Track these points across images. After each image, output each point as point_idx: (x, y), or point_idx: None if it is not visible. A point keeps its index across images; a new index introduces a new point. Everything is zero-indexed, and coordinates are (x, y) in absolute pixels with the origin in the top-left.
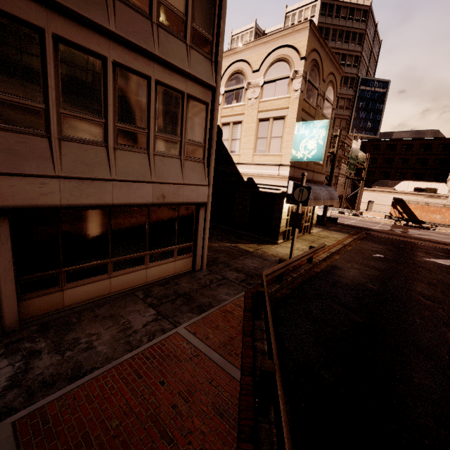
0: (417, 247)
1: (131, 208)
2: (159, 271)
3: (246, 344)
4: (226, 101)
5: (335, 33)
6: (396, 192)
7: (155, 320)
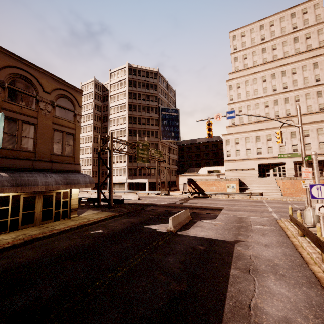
0: (162, 215)
1: None
2: None
3: None
4: None
5: (139, 84)
6: (197, 174)
7: None
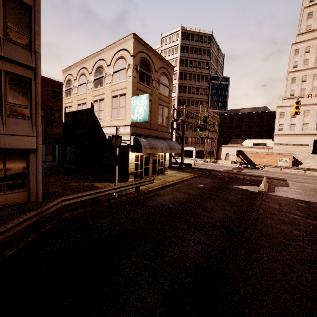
0: (236, 180)
1: None
2: None
3: None
4: (95, 86)
5: (192, 49)
6: (242, 146)
7: None
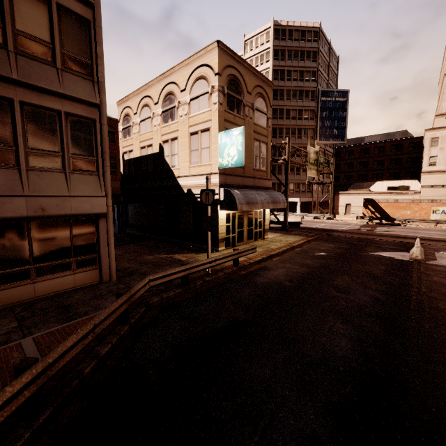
0: (371, 243)
1: (3, 223)
2: (53, 285)
3: (85, 348)
4: (164, 120)
5: (290, 53)
6: (371, 192)
7: (7, 333)
